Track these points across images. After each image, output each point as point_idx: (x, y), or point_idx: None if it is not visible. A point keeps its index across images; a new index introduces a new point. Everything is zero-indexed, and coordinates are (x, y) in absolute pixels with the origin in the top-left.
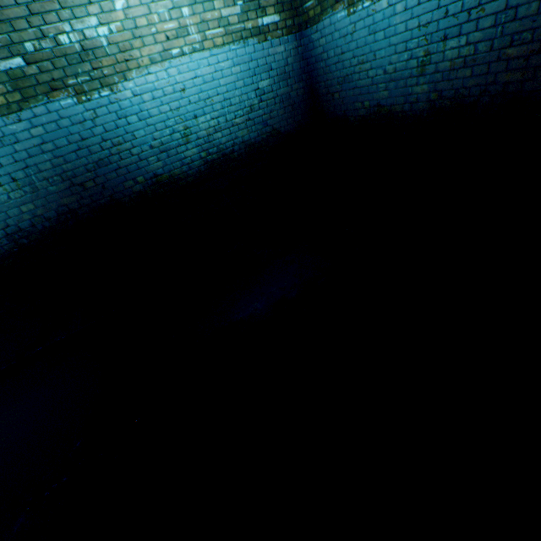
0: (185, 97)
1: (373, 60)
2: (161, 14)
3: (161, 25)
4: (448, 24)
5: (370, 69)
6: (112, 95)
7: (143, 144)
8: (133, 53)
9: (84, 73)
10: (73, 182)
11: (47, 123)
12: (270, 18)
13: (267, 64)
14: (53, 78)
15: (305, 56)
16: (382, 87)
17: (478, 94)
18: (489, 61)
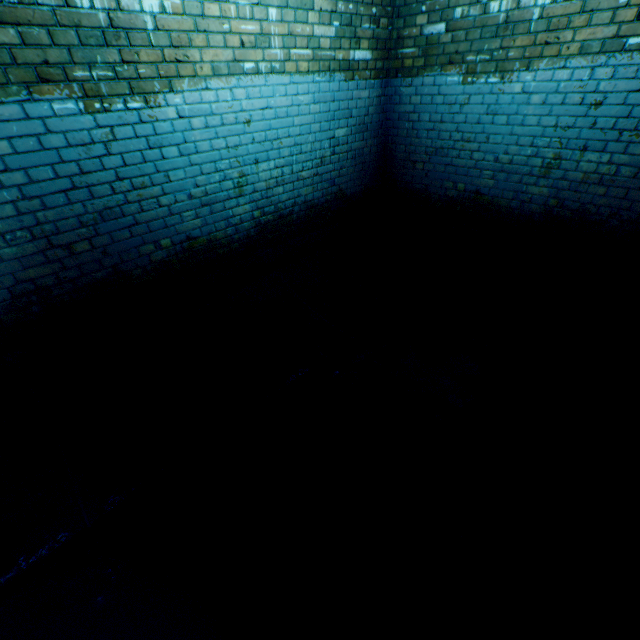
0: (248, 132)
1: (483, 142)
2: (241, 7)
3: (237, 22)
4: (592, 136)
5: (477, 151)
6: (146, 110)
7: (179, 190)
8: (189, 52)
9: (105, 63)
10: (51, 241)
11: (19, 136)
12: (362, 52)
13: (348, 109)
14: (46, 59)
15: (386, 108)
16: (488, 174)
17: (607, 215)
18: (630, 187)
